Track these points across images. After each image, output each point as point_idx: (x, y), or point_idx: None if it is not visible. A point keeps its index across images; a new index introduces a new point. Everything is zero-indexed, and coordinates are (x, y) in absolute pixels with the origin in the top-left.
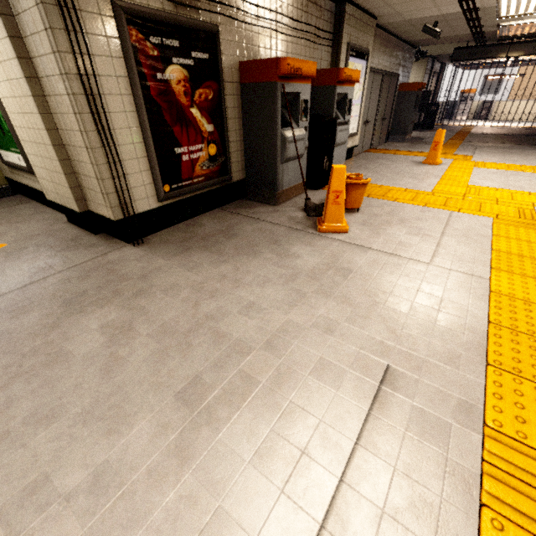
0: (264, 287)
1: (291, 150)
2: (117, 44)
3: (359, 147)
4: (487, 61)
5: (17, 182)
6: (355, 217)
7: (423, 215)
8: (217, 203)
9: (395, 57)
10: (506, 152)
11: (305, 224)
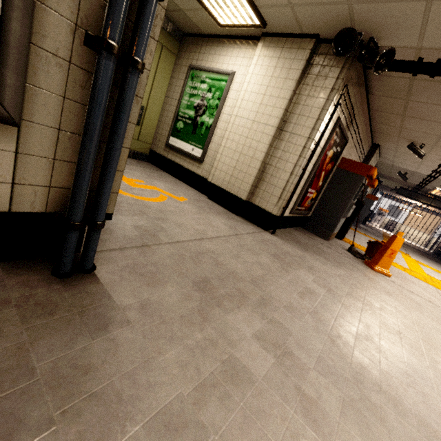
0: (379, 293)
1: (349, 213)
2: (328, 134)
3: None
4: (403, 199)
5: (165, 157)
6: None
7: (421, 283)
8: (293, 225)
9: None
10: (426, 260)
11: (358, 261)
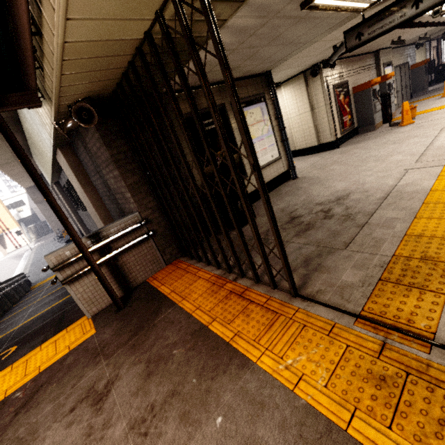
0: (395, 136)
1: (377, 108)
2: (333, 95)
3: (396, 106)
4: None
5: None
6: (414, 120)
7: None
8: (350, 137)
9: (403, 55)
10: None
11: (394, 128)
